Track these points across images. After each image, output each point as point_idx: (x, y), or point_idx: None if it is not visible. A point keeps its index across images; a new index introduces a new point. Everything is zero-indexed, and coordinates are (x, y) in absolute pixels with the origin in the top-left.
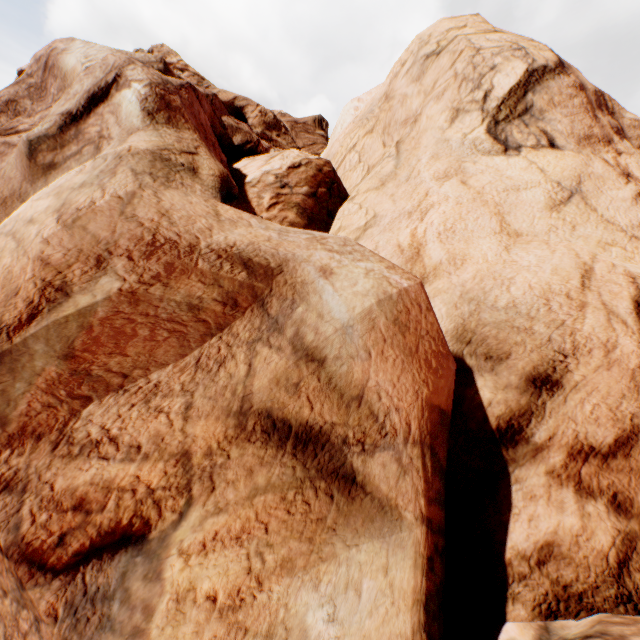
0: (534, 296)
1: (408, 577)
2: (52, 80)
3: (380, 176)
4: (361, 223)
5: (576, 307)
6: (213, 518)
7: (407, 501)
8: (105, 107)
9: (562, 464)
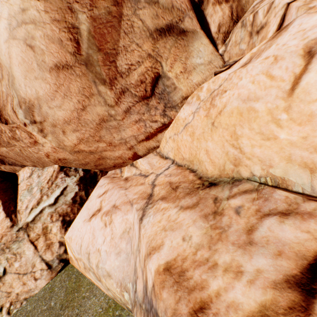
0: None
1: (206, 41)
2: None
3: None
4: None
5: None
6: (167, 62)
7: (196, 27)
8: None
9: None
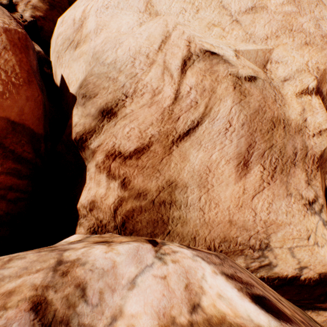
0: (129, 56)
1: None
2: None
3: None
4: None
5: (149, 64)
6: None
7: None
8: None
9: (102, 161)
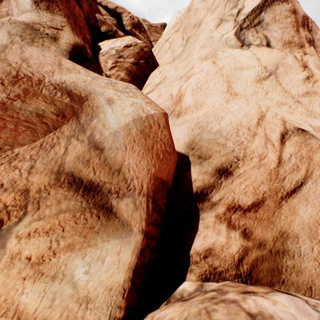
0: (232, 127)
1: (128, 257)
2: None
3: (173, 56)
4: (158, 81)
5: (251, 135)
6: (36, 222)
7: (136, 223)
8: None
9: (223, 212)
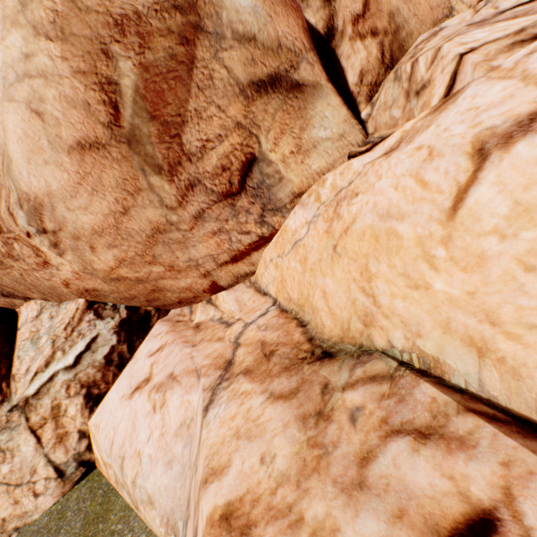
0: None
1: (336, 101)
2: None
3: None
4: None
5: None
6: (269, 135)
7: (320, 78)
8: None
9: (352, 32)
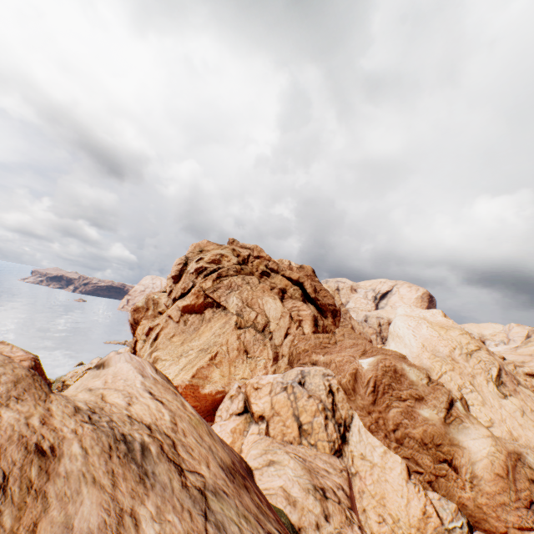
0: None
1: None
2: (403, 379)
3: (479, 400)
4: (486, 419)
5: None
6: None
7: None
8: (454, 407)
9: None
